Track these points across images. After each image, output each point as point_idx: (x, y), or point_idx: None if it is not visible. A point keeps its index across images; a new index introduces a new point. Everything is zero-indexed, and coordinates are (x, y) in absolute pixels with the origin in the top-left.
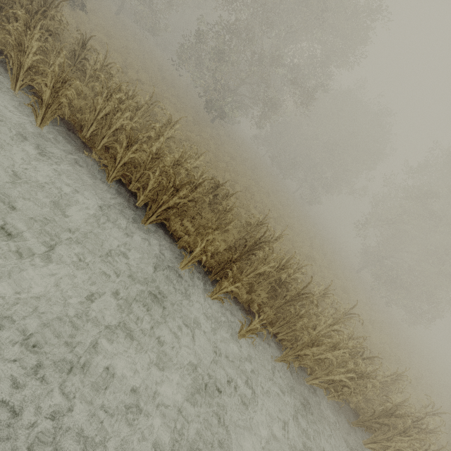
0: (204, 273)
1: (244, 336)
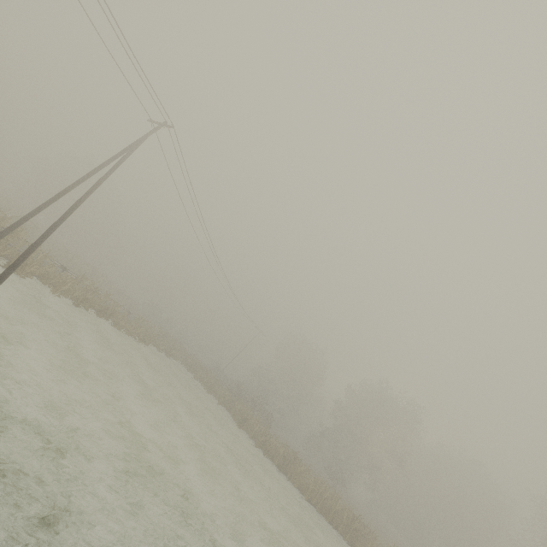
0: None
1: None
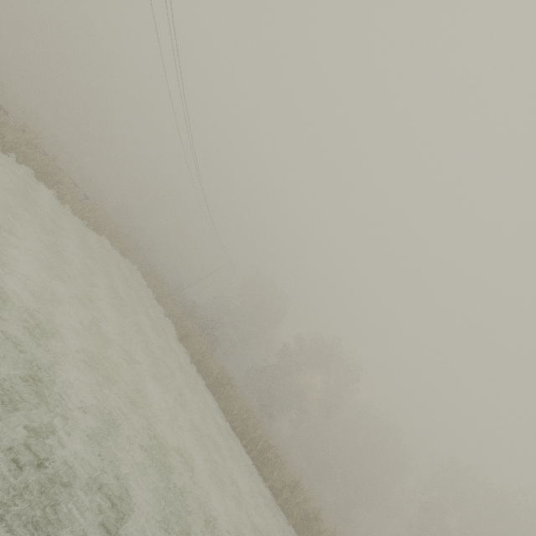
0: (272, 495)
1: (290, 523)
